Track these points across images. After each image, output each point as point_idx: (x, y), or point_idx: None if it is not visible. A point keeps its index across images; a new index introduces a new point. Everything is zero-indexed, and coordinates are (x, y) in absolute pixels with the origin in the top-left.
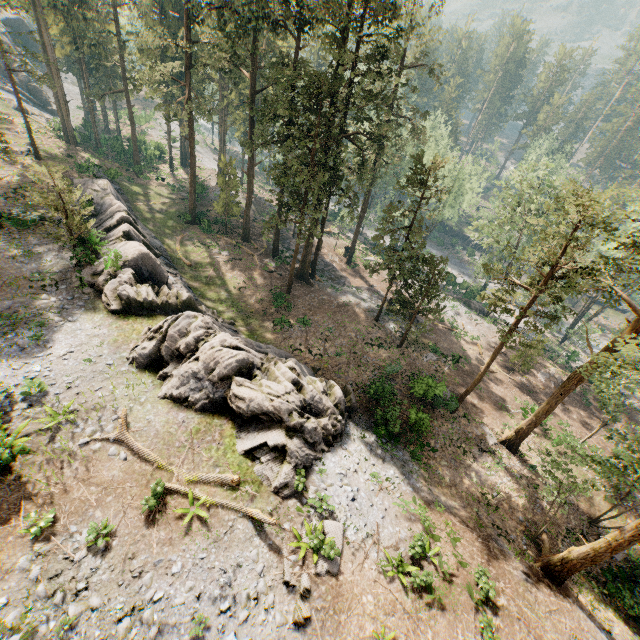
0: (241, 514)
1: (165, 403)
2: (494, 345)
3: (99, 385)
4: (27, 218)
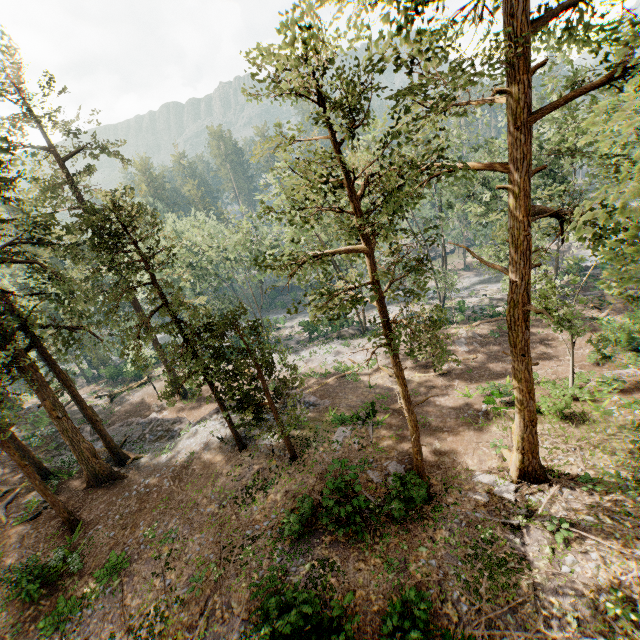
0: None
1: None
2: None
3: None
4: None
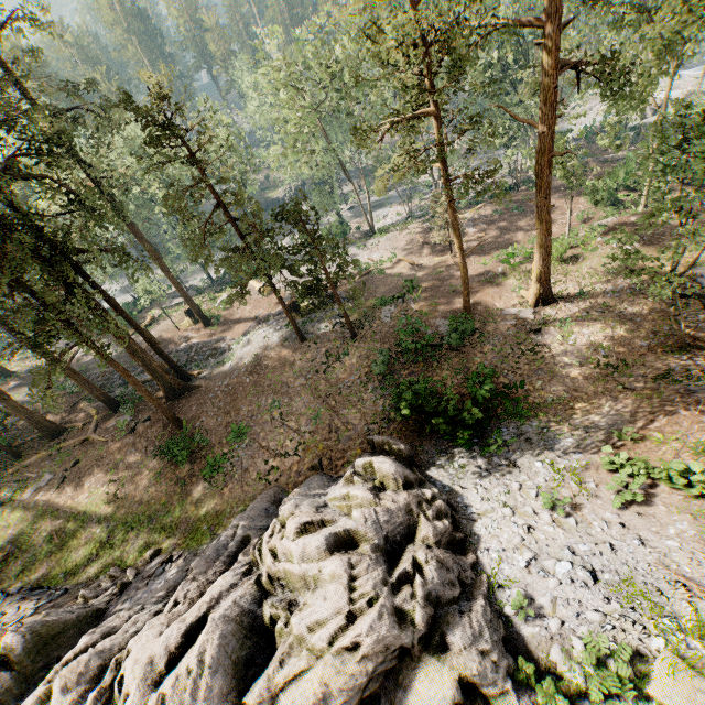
0: None
1: None
2: (410, 246)
3: None
4: None
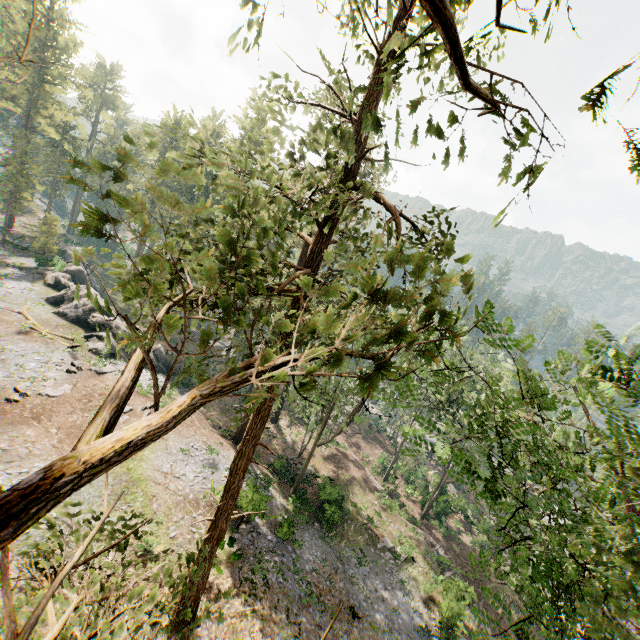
0: (66, 347)
1: (53, 314)
2: None
3: (22, 299)
4: (22, 245)
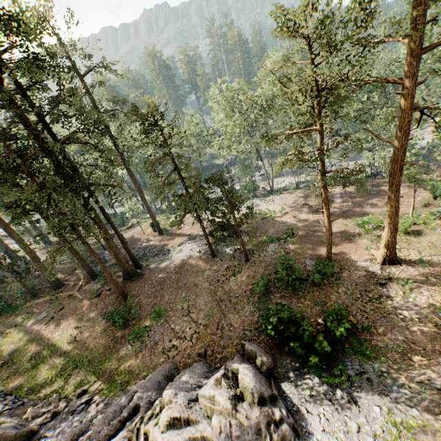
0: None
1: None
2: (295, 205)
3: None
4: None
